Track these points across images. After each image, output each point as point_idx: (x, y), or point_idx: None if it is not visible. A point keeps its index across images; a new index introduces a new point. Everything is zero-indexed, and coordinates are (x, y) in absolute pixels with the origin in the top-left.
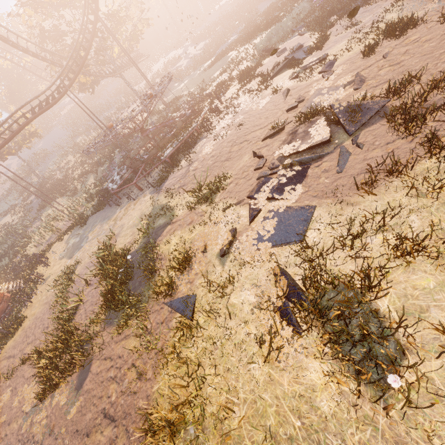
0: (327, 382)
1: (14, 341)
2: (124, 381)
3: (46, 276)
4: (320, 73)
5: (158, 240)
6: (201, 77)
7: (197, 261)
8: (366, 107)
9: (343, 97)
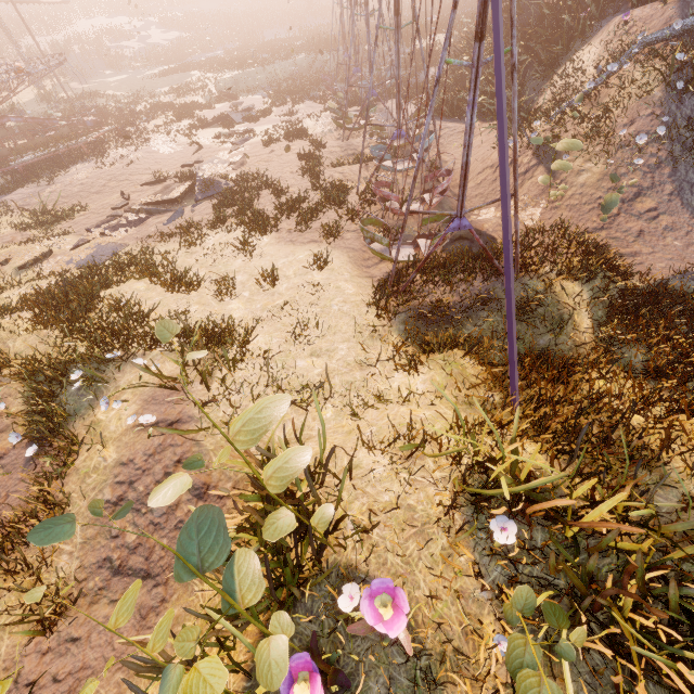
0: (34, 326)
1: None
2: None
3: None
4: (233, 144)
5: None
6: (145, 83)
7: None
8: (219, 184)
9: (223, 172)
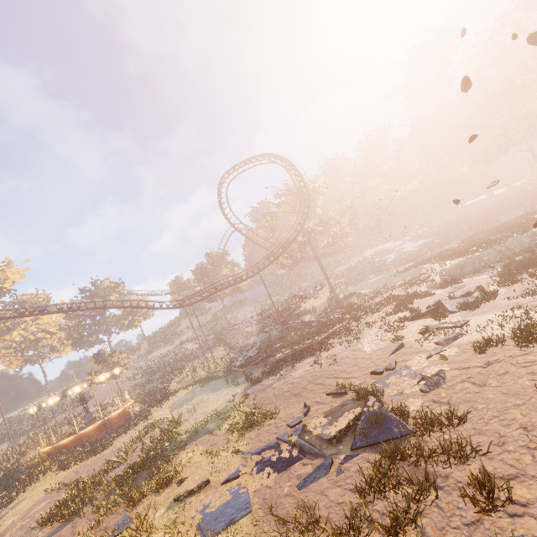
0: None
1: (91, 460)
2: None
3: (151, 416)
4: (436, 343)
5: (191, 444)
6: (388, 280)
7: (169, 490)
8: (389, 424)
9: (407, 392)
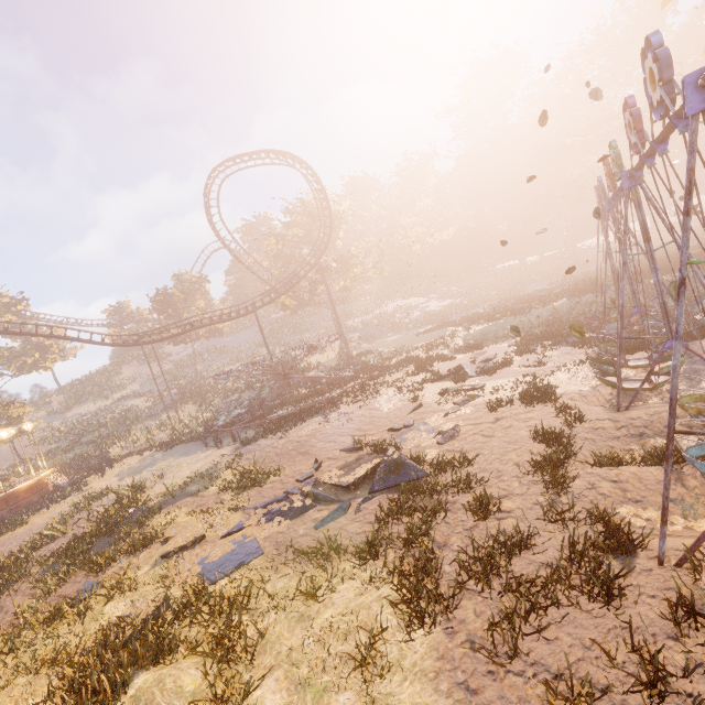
0: None
1: None
2: None
3: (88, 487)
4: (454, 403)
5: (167, 507)
6: (408, 340)
7: (149, 550)
8: (407, 470)
9: (424, 445)
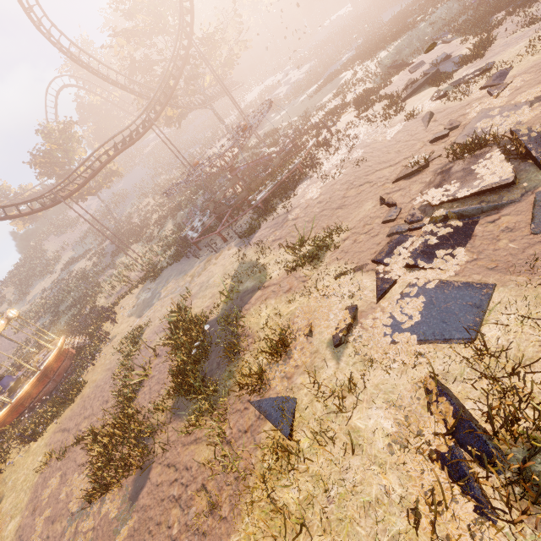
0: None
1: (72, 410)
2: (190, 508)
3: (113, 335)
4: (484, 88)
5: (244, 309)
6: (305, 105)
7: (298, 348)
8: None
9: (529, 119)
